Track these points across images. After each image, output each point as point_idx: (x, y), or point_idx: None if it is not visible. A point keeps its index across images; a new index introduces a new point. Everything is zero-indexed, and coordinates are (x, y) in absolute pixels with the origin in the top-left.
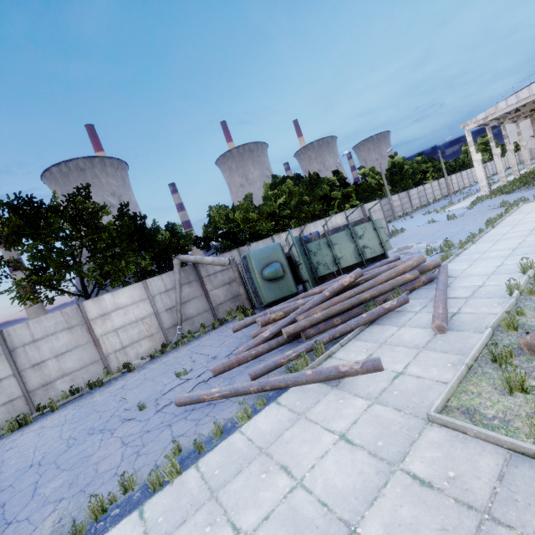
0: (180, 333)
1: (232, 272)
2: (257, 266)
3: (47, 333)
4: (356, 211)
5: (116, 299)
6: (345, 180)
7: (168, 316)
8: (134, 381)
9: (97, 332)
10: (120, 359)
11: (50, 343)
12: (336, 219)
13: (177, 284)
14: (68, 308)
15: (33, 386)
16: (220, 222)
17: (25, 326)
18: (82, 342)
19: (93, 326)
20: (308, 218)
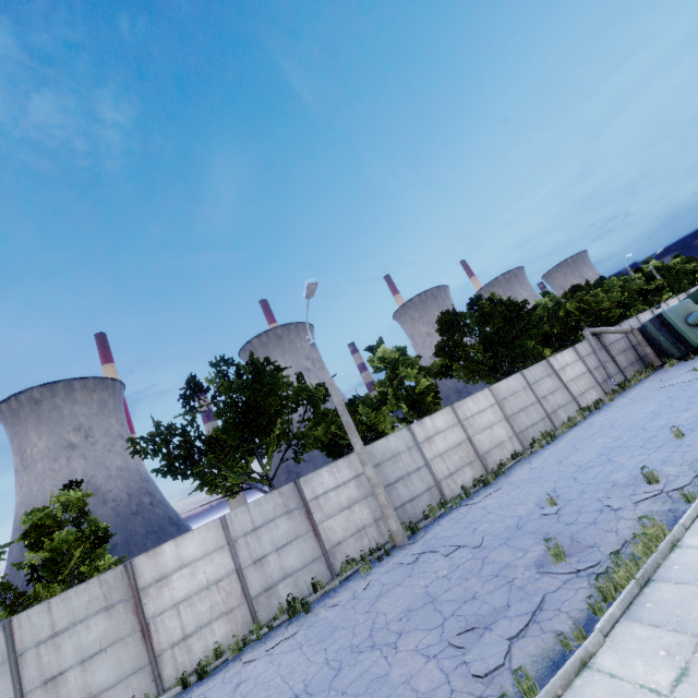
0: (616, 384)
1: (622, 343)
2: (678, 318)
3: (539, 378)
4: (683, 296)
5: (563, 358)
6: (649, 276)
7: (597, 373)
8: (638, 394)
9: (563, 380)
10: (584, 402)
11: (544, 384)
12: (672, 303)
13: (596, 348)
14: (542, 362)
15: (548, 412)
16: (574, 315)
17: (528, 371)
18: (558, 386)
19: (560, 375)
20: (650, 303)
